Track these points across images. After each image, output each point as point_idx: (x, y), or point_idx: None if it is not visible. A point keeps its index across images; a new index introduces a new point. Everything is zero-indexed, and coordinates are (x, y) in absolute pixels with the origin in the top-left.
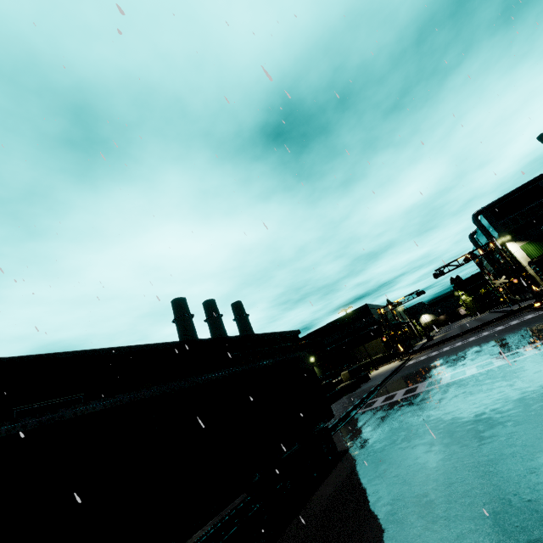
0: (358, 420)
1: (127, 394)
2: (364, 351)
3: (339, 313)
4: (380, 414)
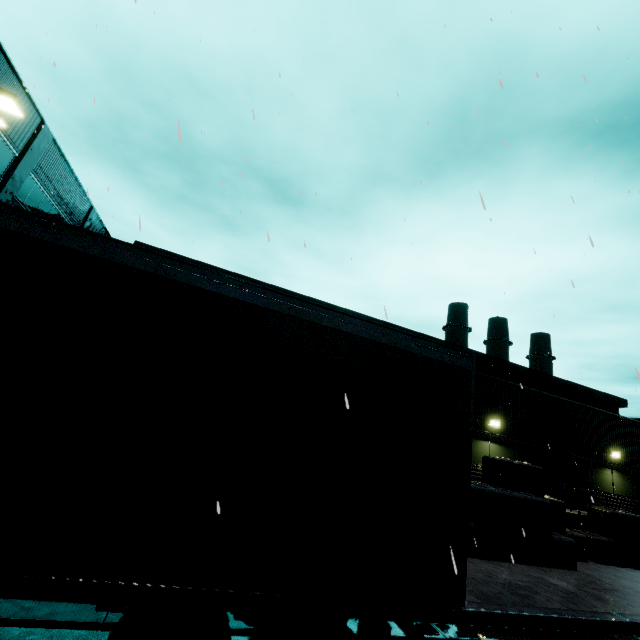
0: None
1: None
2: None
3: None
4: None
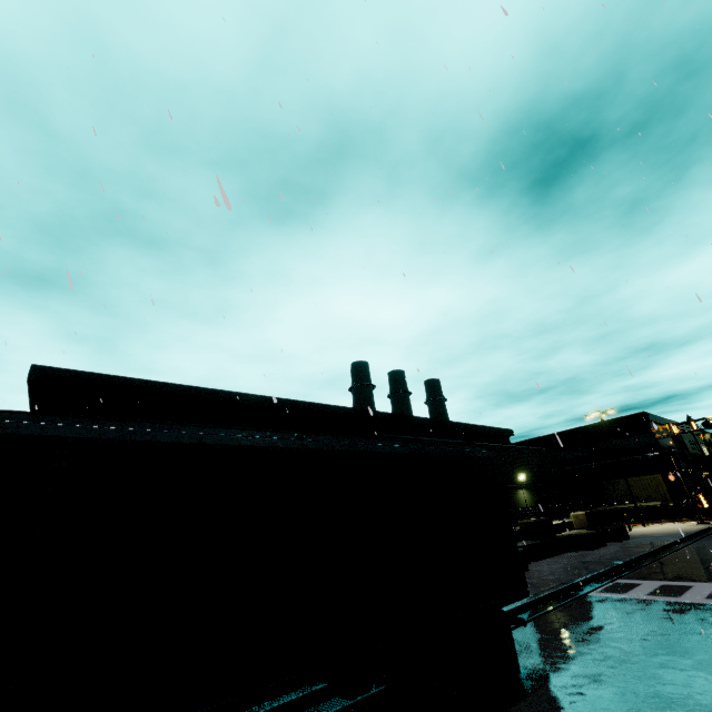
0: (587, 612)
1: (4, 416)
2: (624, 489)
3: (587, 416)
4: (643, 620)
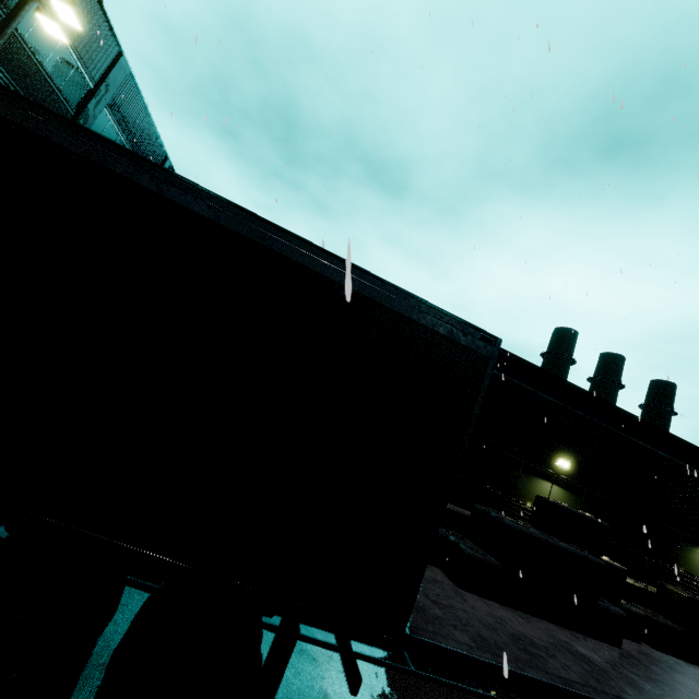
0: None
1: None
2: None
3: None
4: None
